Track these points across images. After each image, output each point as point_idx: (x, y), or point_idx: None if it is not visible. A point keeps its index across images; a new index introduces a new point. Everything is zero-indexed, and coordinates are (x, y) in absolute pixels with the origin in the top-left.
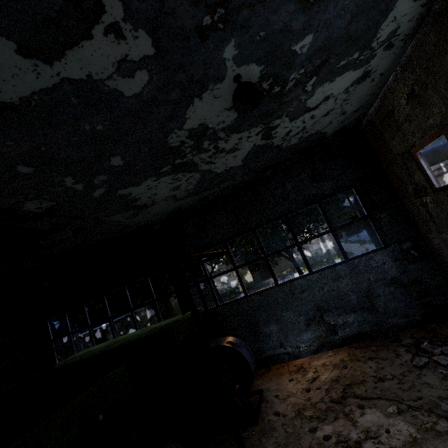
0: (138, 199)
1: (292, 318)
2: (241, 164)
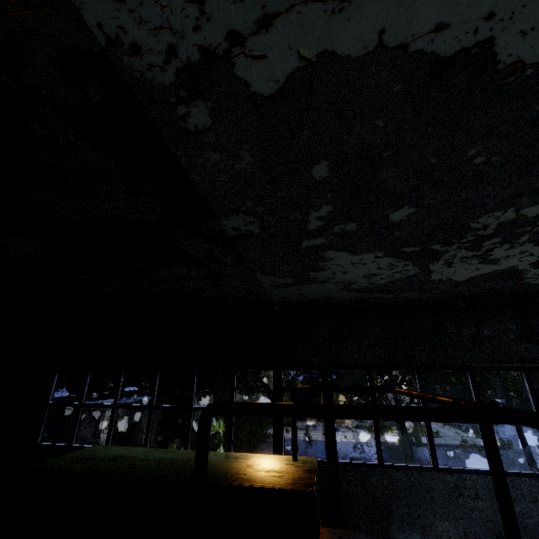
0: (322, 270)
1: (450, 536)
2: (460, 281)
